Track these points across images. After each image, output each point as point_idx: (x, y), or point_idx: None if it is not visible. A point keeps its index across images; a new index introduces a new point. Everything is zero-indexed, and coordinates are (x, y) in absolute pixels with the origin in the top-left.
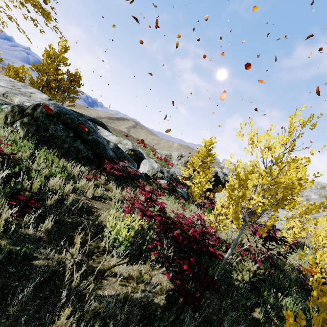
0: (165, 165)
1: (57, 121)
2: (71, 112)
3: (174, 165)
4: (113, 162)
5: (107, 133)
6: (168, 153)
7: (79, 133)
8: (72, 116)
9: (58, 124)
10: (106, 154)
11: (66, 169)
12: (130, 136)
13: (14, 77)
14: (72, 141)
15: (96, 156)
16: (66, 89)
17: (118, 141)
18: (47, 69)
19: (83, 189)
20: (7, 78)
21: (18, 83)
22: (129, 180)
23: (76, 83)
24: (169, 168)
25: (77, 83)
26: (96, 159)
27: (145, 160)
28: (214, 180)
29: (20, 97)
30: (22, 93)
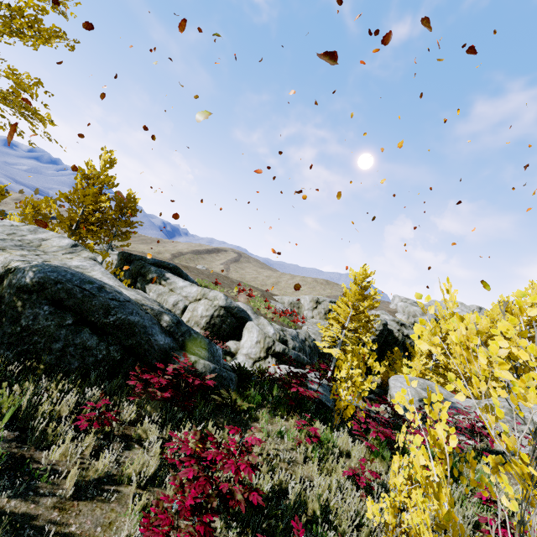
0: (289, 324)
1: (40, 299)
2: (69, 276)
3: (307, 319)
4: (166, 358)
5: (182, 282)
6: (294, 298)
7: (86, 315)
8: (69, 284)
9: (40, 306)
10: (150, 343)
11: (32, 414)
12: (227, 279)
13: (32, 217)
14: (72, 333)
15: (128, 353)
16: (113, 221)
17: (201, 294)
18: (82, 197)
19: (62, 464)
20: (8, 222)
21: (24, 227)
22: (200, 391)
23: (130, 209)
24: (298, 326)
25: (132, 209)
26: (130, 358)
27: (251, 322)
28: (384, 338)
29: (6, 255)
30: (23, 244)
